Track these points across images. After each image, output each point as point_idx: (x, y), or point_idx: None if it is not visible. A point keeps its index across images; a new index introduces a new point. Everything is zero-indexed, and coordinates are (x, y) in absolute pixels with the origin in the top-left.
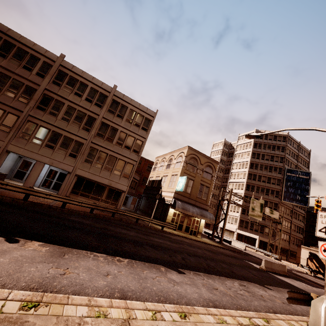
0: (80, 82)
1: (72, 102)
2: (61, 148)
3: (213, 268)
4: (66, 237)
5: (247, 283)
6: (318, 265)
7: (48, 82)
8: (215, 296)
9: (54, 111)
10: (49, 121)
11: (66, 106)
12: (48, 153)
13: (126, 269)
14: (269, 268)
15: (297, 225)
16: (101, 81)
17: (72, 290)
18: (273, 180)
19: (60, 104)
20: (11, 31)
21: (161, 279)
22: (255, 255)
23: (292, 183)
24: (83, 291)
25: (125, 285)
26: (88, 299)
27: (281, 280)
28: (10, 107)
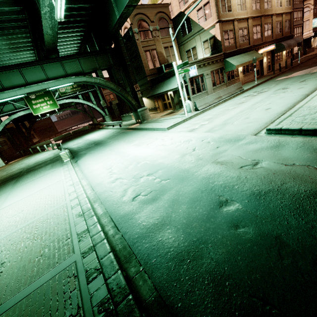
0: None
1: None
2: None
3: None
4: None
5: None
6: None
7: None
8: None
9: None
10: None
11: None
12: None
13: None
14: None
15: None
16: None
17: None
18: None
19: None
20: None
21: None
22: None
23: None
24: None
25: None
26: None
27: None
28: None
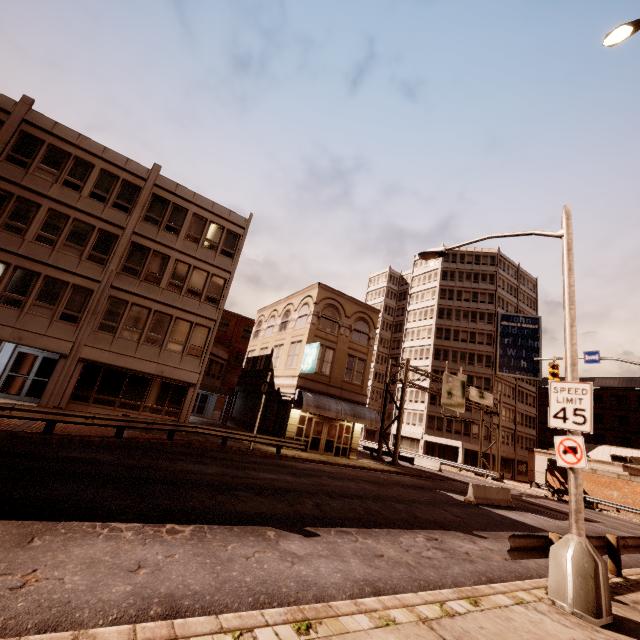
0: (74, 158)
1: (58, 201)
2: (40, 305)
3: (377, 515)
4: (45, 497)
5: (441, 533)
6: (563, 479)
7: None
8: (378, 571)
9: (17, 222)
10: (4, 247)
11: (45, 210)
12: (8, 316)
13: (186, 548)
14: (482, 498)
15: (525, 413)
16: (123, 157)
17: (36, 622)
18: (479, 336)
19: (31, 206)
20: None
21: (266, 557)
22: (459, 479)
23: (512, 338)
24: (68, 617)
25: (179, 584)
26: (74, 637)
27: (503, 518)
28: None
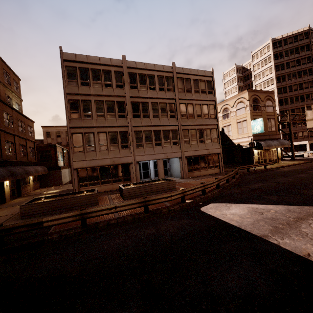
0: (147, 75)
1: (151, 98)
2: (165, 142)
3: None
4: None
5: None
6: None
7: (128, 90)
8: None
9: (145, 113)
10: (147, 124)
11: (150, 104)
12: (160, 150)
13: None
14: None
15: None
16: (161, 65)
17: None
18: (305, 84)
19: (145, 104)
20: (78, 56)
21: None
22: None
23: None
24: None
25: None
26: None
27: None
28: (118, 127)
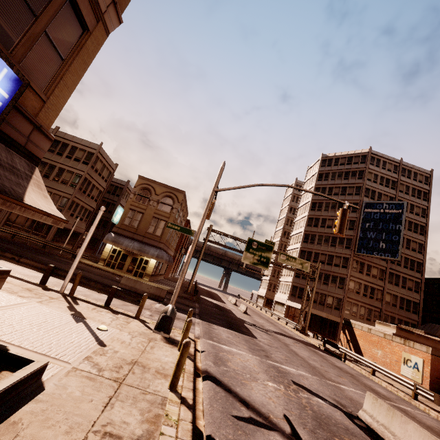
0: None
1: None
2: None
3: None
4: None
5: None
6: (349, 337)
7: None
8: None
9: None
10: None
11: None
12: None
13: None
14: (129, 286)
15: (400, 296)
16: None
17: None
18: None
19: None
20: None
21: None
22: (239, 315)
23: (373, 223)
24: None
25: None
26: None
27: None
28: None
